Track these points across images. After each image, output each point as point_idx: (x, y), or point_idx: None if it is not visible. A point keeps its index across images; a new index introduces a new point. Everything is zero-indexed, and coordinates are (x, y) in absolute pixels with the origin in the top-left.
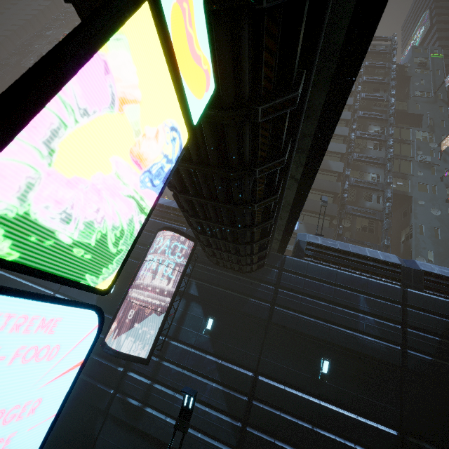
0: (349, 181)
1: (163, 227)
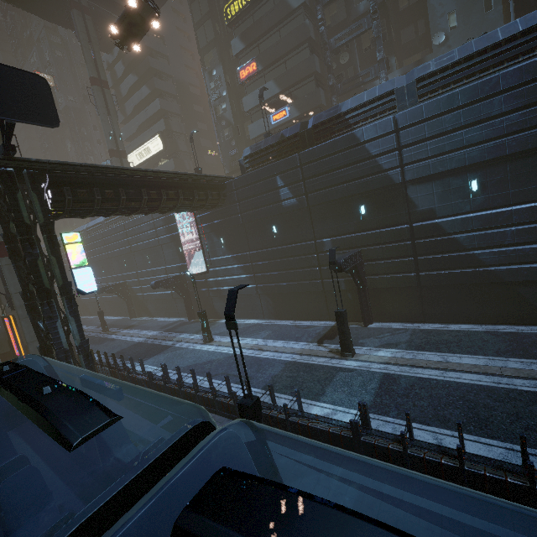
0: (320, 2)
1: None
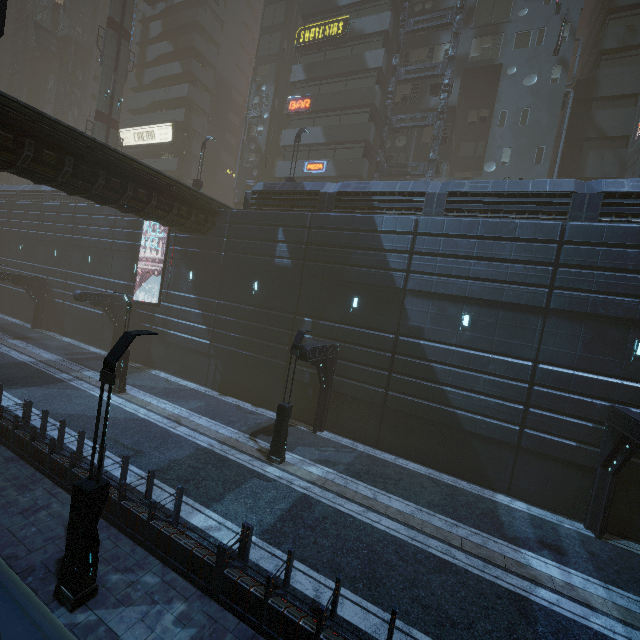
0: (396, 76)
1: None
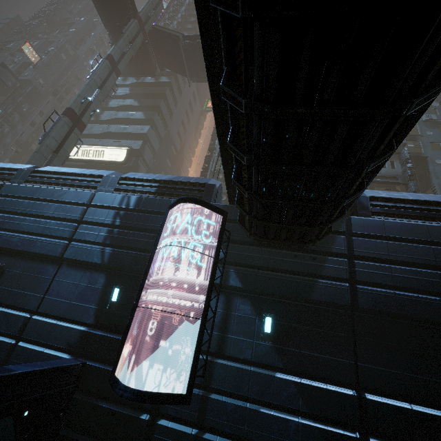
0: None
1: (177, 200)
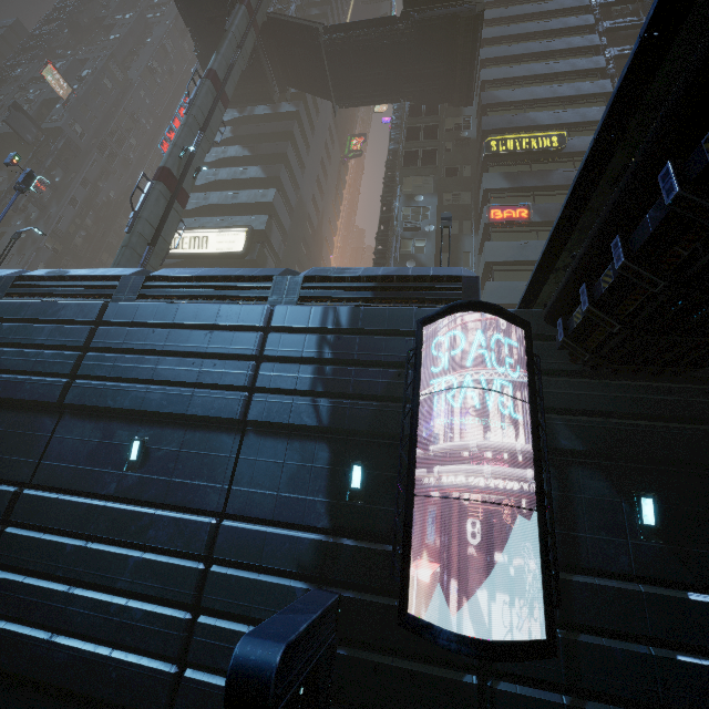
0: None
1: (446, 308)
